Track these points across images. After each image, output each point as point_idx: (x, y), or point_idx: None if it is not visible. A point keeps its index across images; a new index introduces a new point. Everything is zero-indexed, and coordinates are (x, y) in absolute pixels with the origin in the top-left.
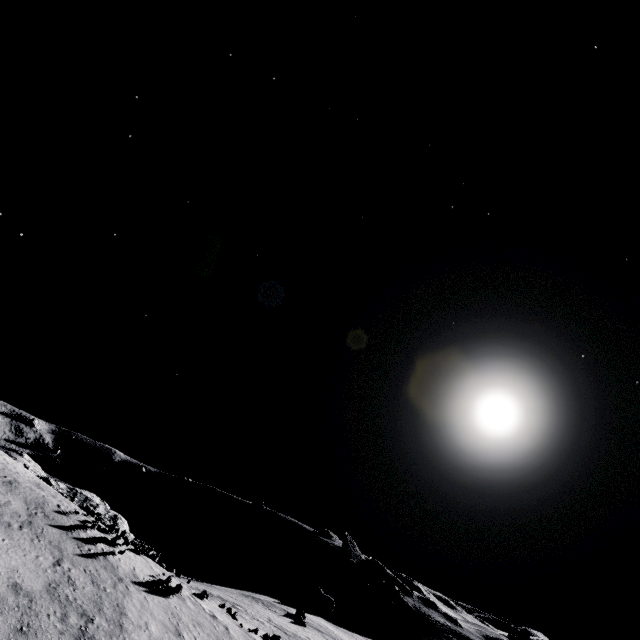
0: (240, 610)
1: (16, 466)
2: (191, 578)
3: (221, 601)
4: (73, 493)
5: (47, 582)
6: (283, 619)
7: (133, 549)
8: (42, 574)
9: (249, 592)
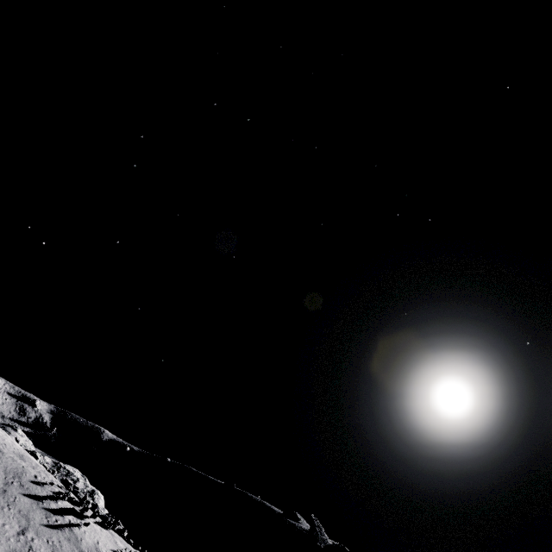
0: None
1: (5, 438)
2: None
3: None
4: (57, 467)
5: (7, 551)
6: None
7: (101, 523)
8: (4, 542)
9: None
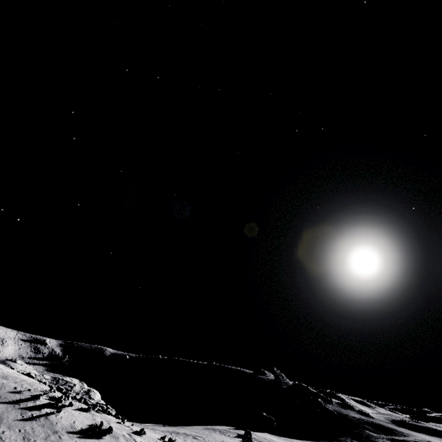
0: (199, 440)
1: None
2: (168, 425)
3: (185, 436)
4: (56, 380)
5: None
6: (234, 440)
7: (84, 409)
8: None
9: (211, 426)
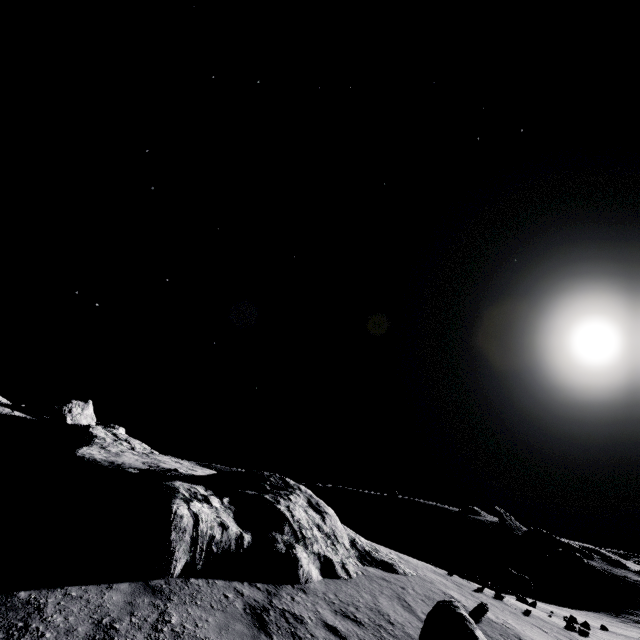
0: None
1: None
2: None
3: None
4: None
5: None
6: None
7: None
8: None
9: None
